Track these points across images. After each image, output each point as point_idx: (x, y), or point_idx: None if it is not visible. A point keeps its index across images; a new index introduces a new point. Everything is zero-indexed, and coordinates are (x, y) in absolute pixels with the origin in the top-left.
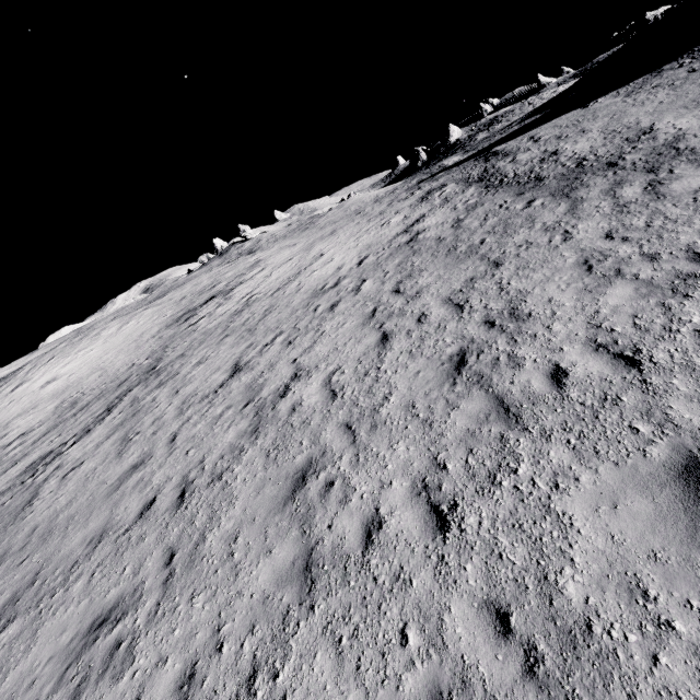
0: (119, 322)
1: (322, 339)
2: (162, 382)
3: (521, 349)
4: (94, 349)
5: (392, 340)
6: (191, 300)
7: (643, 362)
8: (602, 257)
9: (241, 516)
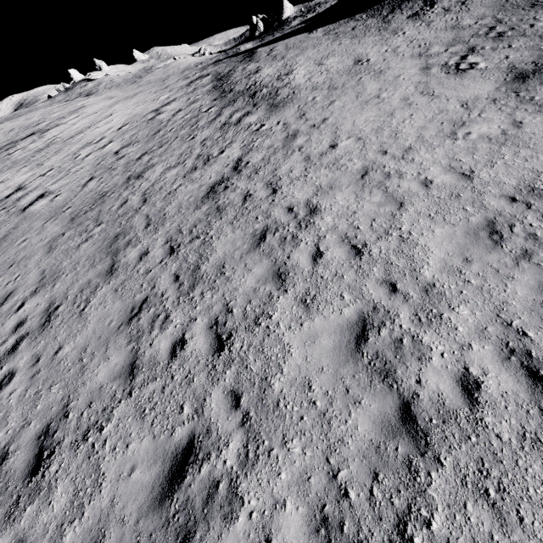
0: None
1: (66, 176)
2: None
3: (125, 192)
4: None
5: (92, 182)
6: (18, 133)
7: (147, 201)
8: (189, 153)
9: None
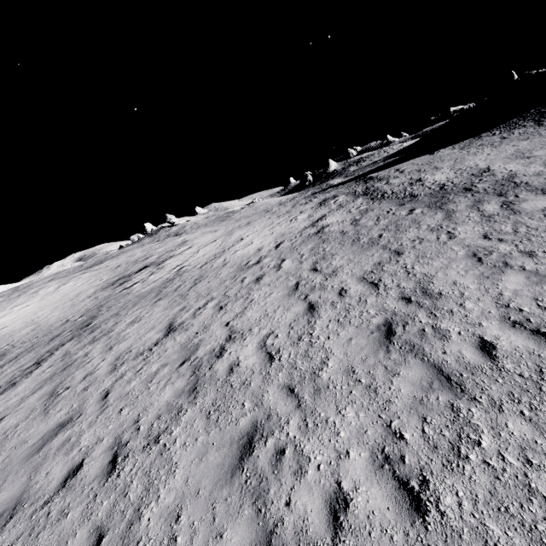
0: (58, 282)
1: (252, 306)
2: (95, 338)
3: (442, 322)
4: (30, 305)
5: (318, 310)
6: (126, 268)
7: None
8: (487, 252)
9: (182, 488)
